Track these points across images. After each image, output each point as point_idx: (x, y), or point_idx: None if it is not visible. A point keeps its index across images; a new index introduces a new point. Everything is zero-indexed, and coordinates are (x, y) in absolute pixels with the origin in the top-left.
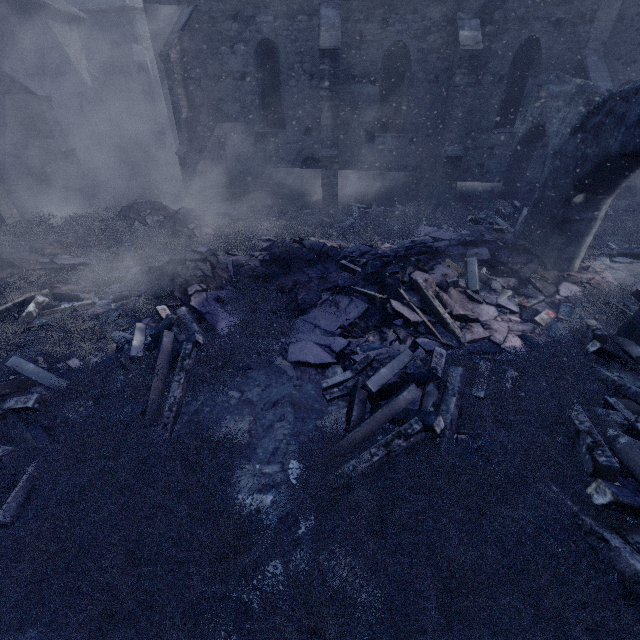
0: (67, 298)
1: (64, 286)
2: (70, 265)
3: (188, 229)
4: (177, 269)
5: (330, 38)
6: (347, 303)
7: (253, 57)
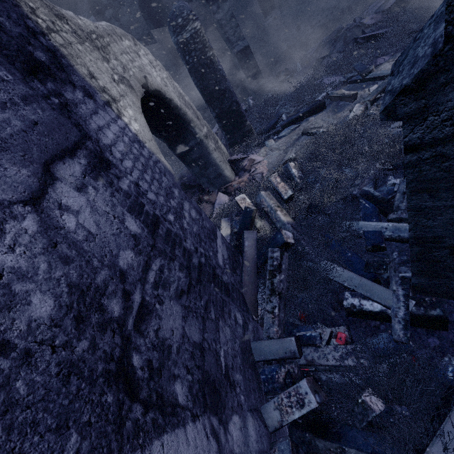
0: None
1: None
2: None
3: None
4: None
5: None
6: None
7: None
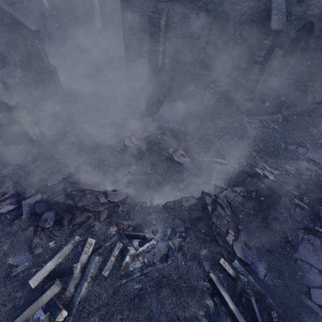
0: (136, 237)
1: (124, 222)
2: (120, 201)
3: (170, 154)
4: (213, 221)
5: (278, 21)
6: (319, 243)
7: (210, 23)
